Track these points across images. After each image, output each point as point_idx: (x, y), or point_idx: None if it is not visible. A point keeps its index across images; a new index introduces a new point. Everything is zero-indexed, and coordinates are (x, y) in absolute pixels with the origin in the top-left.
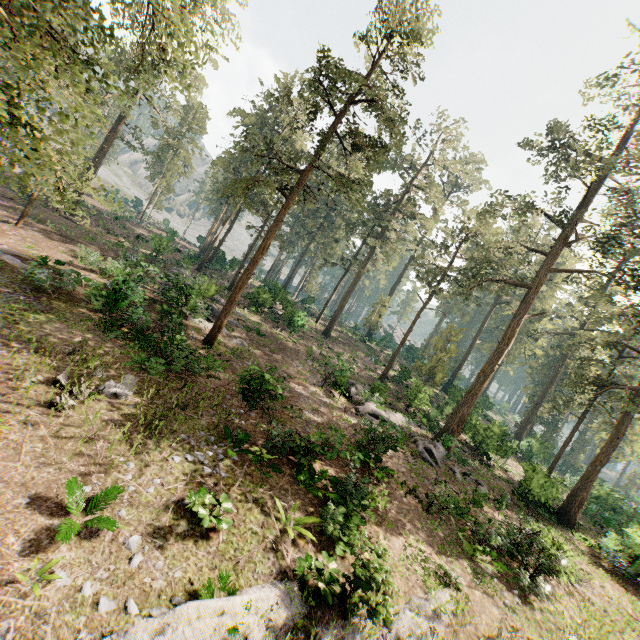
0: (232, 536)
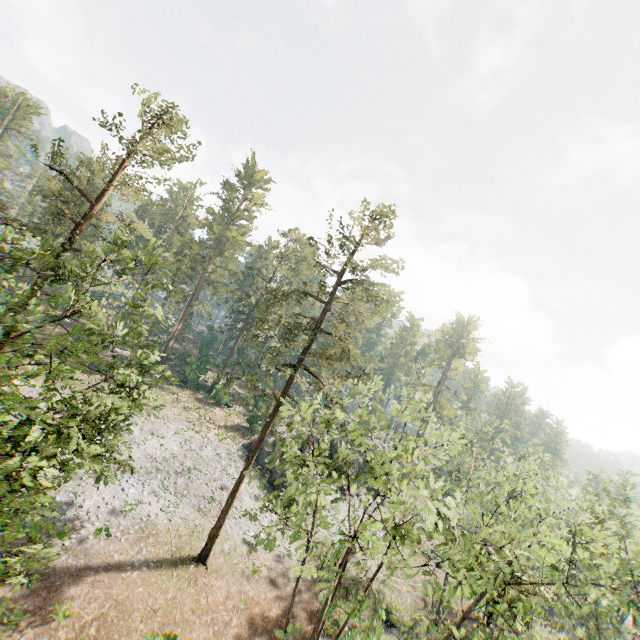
0: None
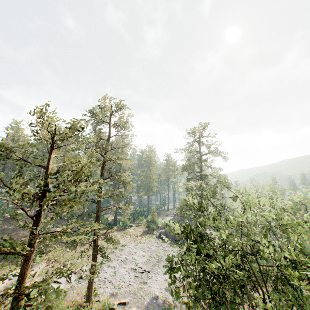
0: (12, 269)
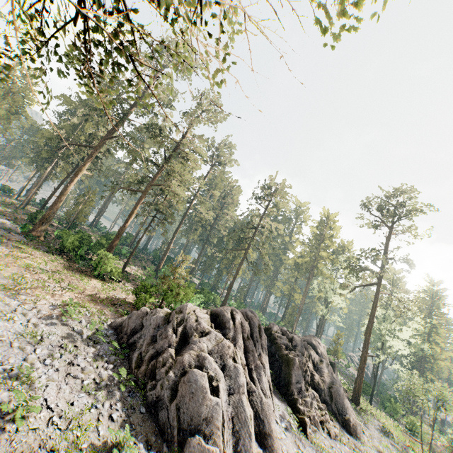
0: None
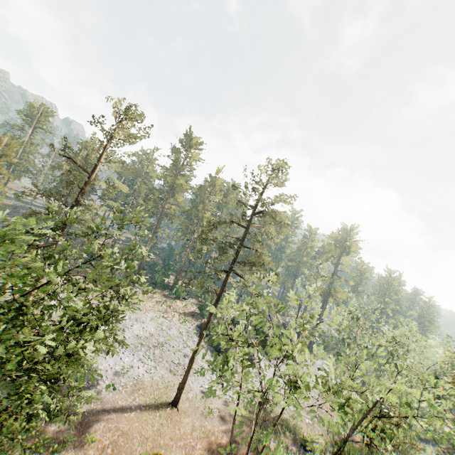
0: None
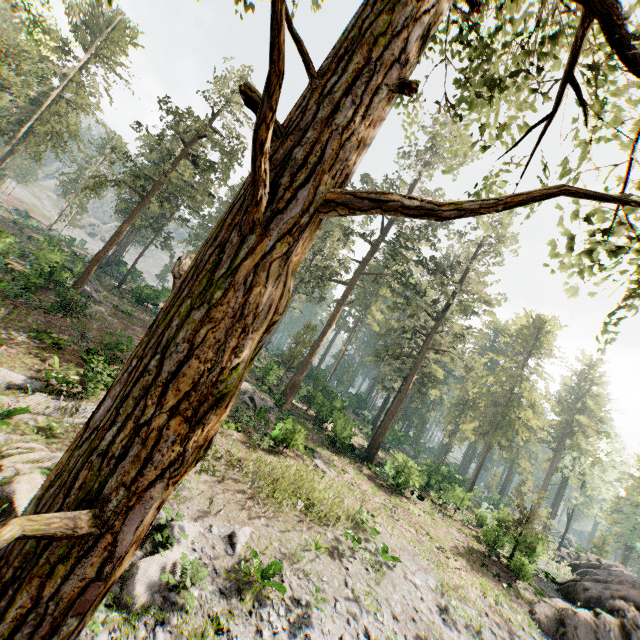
0: (5, 358)
